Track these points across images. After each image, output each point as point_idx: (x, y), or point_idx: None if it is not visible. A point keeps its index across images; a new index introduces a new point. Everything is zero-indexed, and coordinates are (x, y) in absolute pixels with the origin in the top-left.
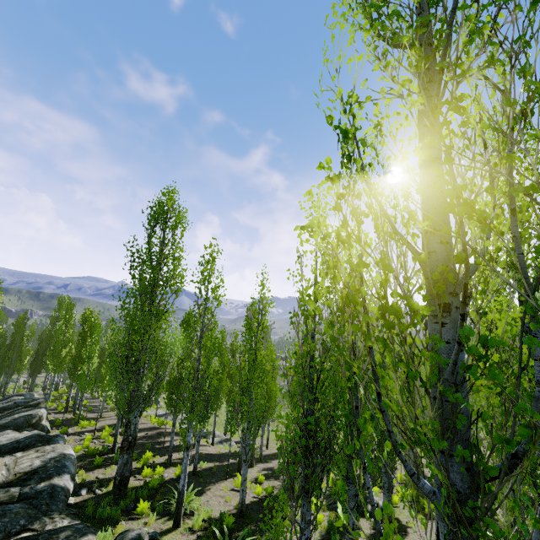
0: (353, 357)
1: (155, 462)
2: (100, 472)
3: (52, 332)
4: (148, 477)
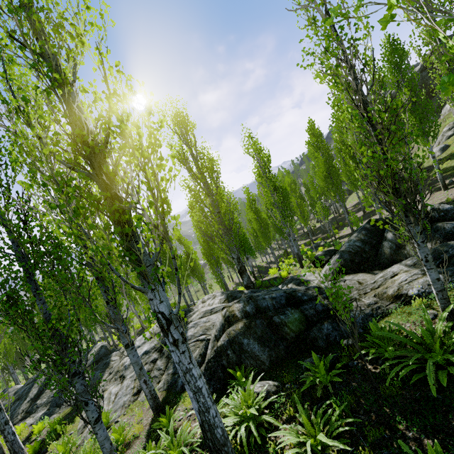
0: None
1: None
2: None
3: None
4: None
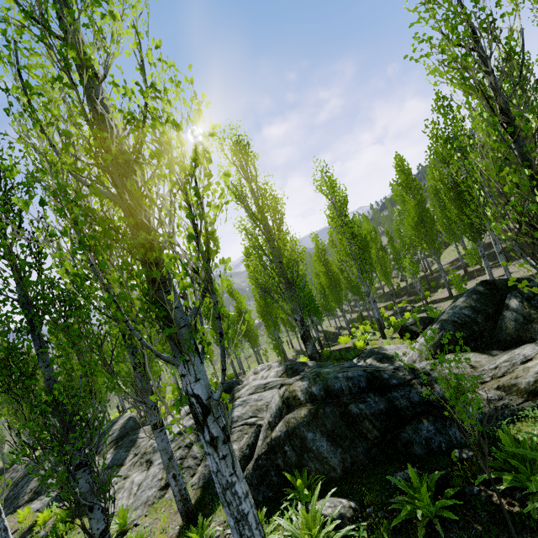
0: None
1: None
2: None
3: None
4: None
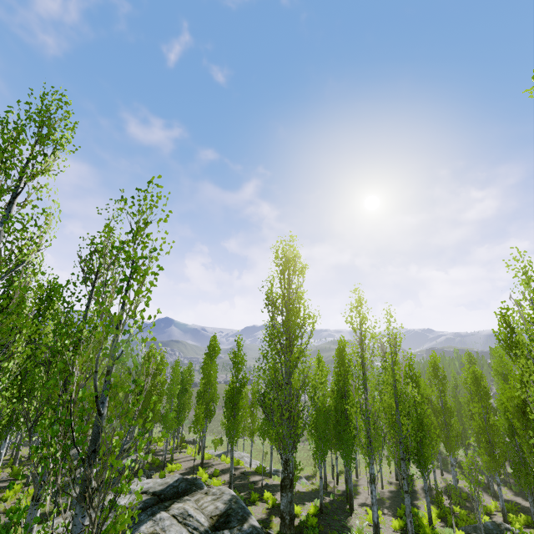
0: None
1: (276, 502)
2: None
3: None
4: None
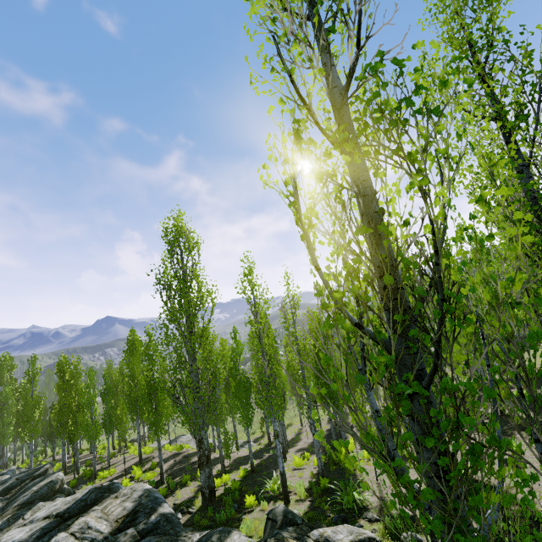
0: (525, 289)
1: None
2: (171, 500)
3: (1, 399)
4: (219, 486)
